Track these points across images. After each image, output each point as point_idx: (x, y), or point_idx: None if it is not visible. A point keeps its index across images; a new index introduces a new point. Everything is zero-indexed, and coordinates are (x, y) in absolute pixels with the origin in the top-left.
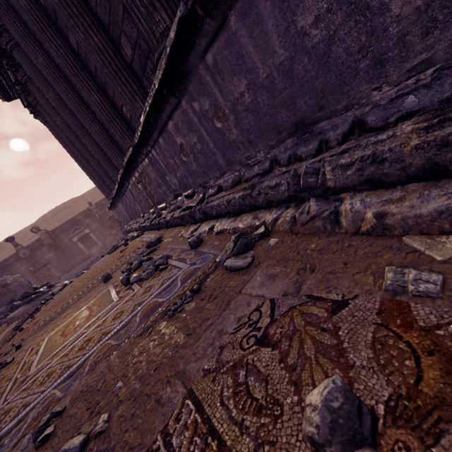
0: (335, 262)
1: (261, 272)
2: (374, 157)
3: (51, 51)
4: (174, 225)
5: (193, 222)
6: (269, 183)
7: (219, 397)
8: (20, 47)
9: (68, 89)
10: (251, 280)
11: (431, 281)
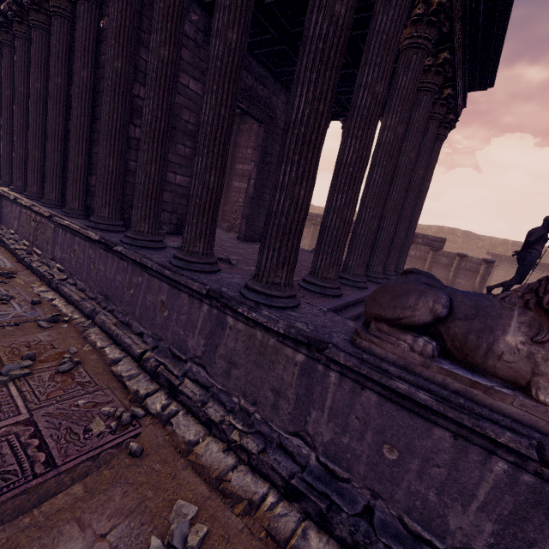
0: (69, 341)
1: (49, 332)
2: (104, 322)
3: (50, 111)
4: (35, 273)
5: (48, 285)
6: (87, 304)
7: (4, 351)
8: (29, 43)
9: (41, 117)
10: (42, 333)
11: (75, 351)
